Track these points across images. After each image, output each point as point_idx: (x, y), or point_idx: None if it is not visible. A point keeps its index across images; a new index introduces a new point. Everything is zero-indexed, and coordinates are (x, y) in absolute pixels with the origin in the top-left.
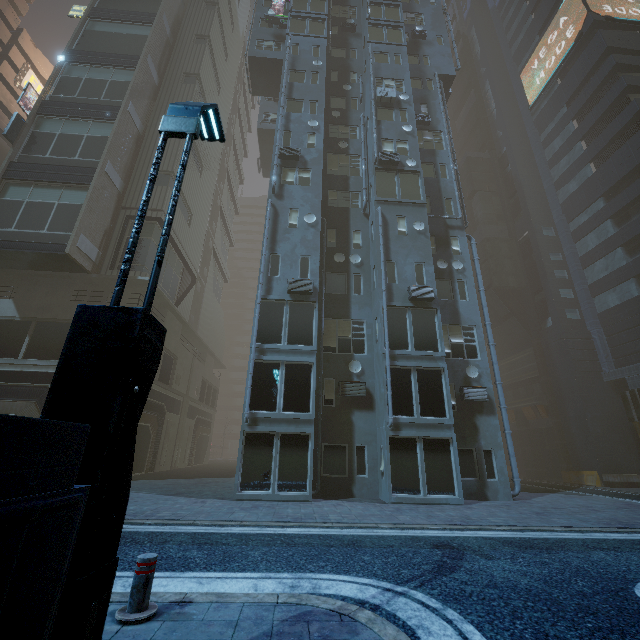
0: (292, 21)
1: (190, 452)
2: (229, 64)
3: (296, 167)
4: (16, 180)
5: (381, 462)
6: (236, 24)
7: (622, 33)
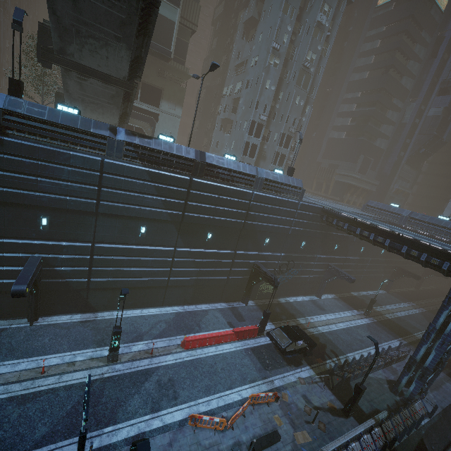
0: None
1: None
2: None
3: (276, 55)
4: None
5: None
6: None
7: (424, 6)
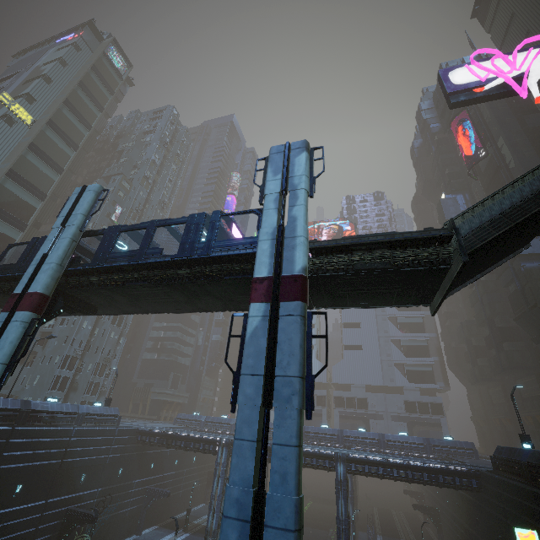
0: None
1: None
2: None
3: None
4: None
5: None
6: None
7: None
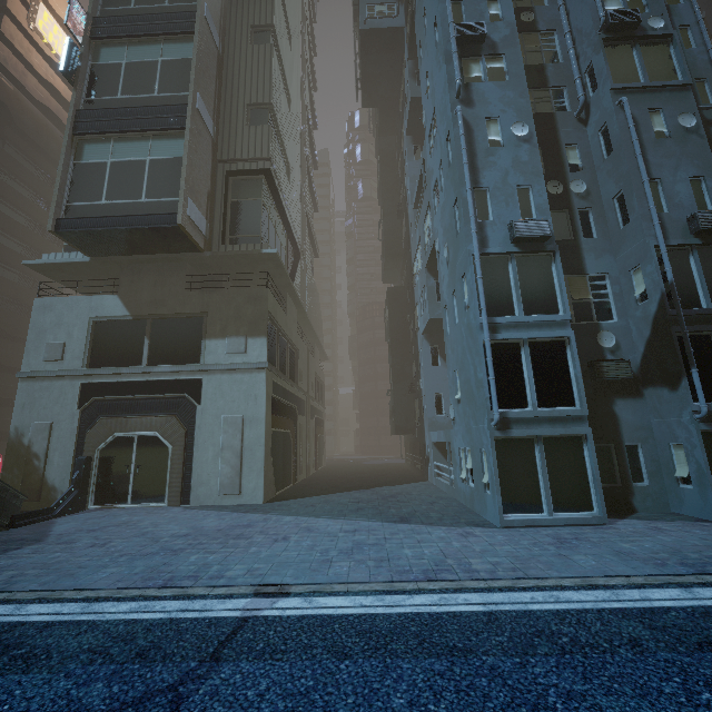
0: None
1: (314, 456)
2: None
3: (481, 54)
4: (90, 135)
5: (673, 465)
6: None
7: None
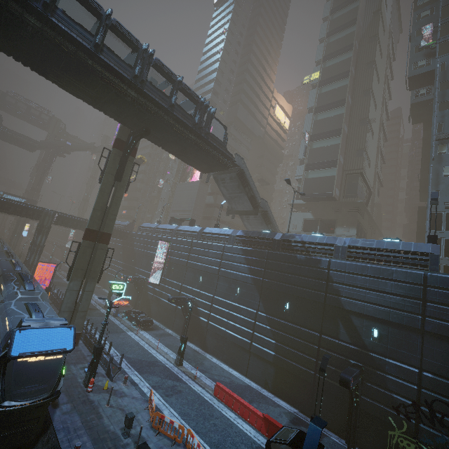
0: (439, 46)
1: None
2: (382, 58)
3: (446, 143)
4: (309, 171)
5: None
6: (385, 26)
7: None
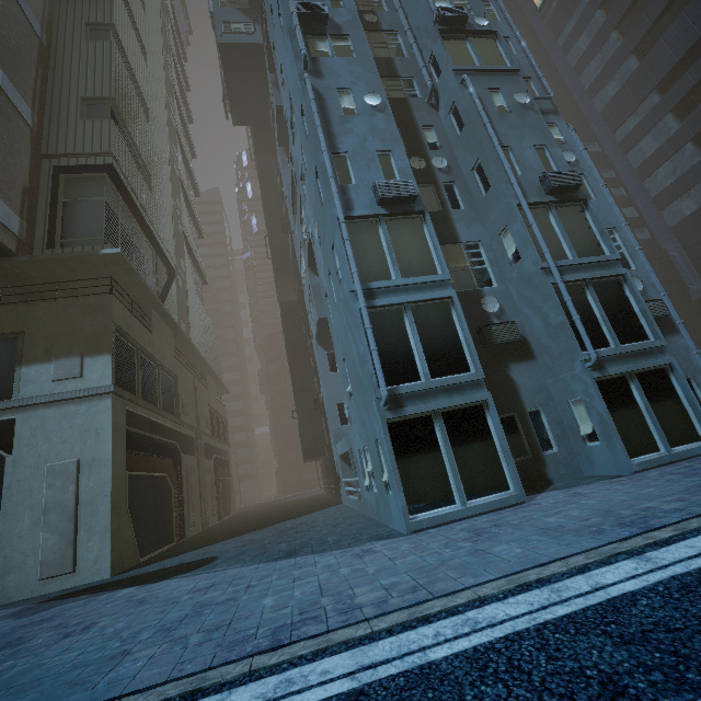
0: None
1: (216, 503)
2: None
3: (326, 33)
4: None
5: (577, 424)
6: None
7: None
